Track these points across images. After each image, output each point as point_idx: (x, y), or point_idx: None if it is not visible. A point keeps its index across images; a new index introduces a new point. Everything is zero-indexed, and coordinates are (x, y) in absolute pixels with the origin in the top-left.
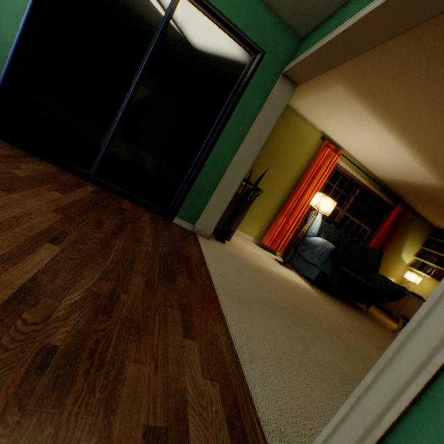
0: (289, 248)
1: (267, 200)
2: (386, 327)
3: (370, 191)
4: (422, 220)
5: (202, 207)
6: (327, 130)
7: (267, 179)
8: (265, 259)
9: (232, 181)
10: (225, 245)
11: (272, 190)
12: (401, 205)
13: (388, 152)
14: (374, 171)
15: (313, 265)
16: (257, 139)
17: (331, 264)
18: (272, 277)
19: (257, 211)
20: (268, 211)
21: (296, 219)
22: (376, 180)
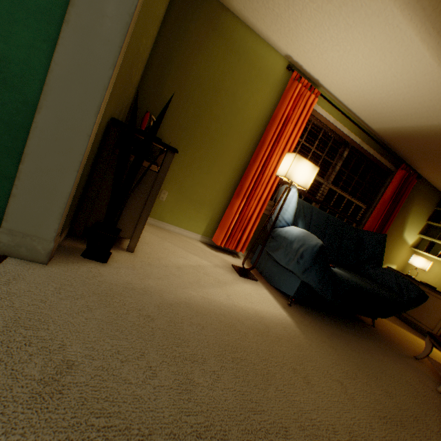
0: (251, 247)
1: (214, 176)
2: (405, 349)
3: (363, 151)
4: (429, 187)
5: (3, 191)
6: (296, 51)
7: (209, 141)
8: (208, 273)
9: (67, 120)
10: (107, 266)
11: (219, 159)
12: (404, 167)
13: (399, 70)
14: (369, 119)
15: (289, 271)
16: (109, 1)
17: (319, 272)
18: (201, 329)
19: (199, 195)
20: (218, 192)
21: (261, 201)
22: (370, 134)
